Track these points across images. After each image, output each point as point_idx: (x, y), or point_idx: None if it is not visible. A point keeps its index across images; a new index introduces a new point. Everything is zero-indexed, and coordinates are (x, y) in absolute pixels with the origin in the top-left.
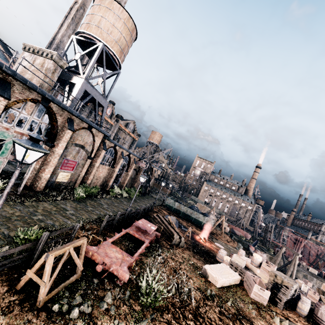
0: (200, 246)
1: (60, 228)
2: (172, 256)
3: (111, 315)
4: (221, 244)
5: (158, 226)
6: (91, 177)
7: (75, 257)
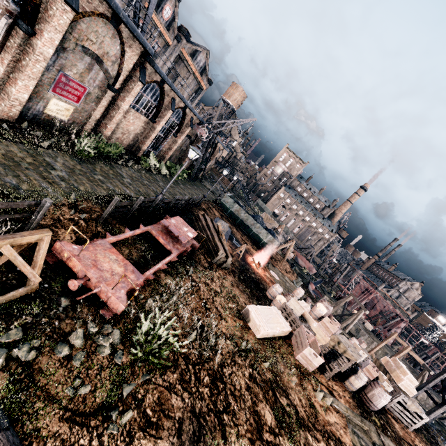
0: (250, 271)
1: (28, 196)
2: (208, 281)
3: (73, 367)
4: (277, 273)
5: (201, 231)
6: (111, 127)
7: (19, 262)
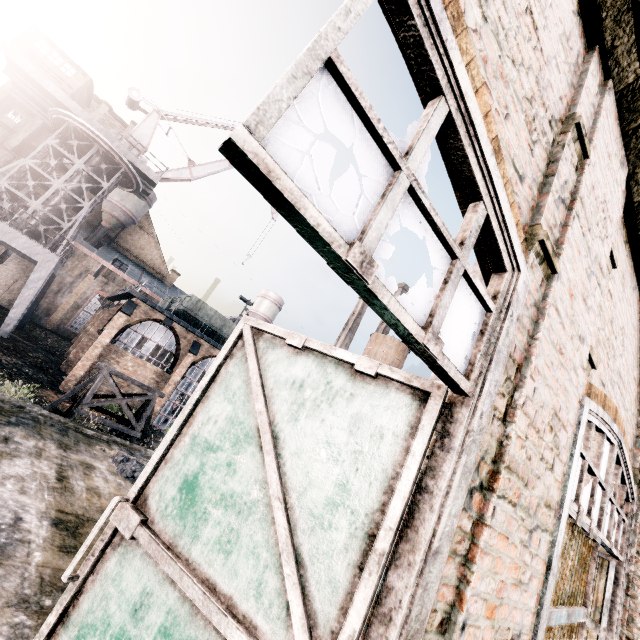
0: None
1: None
2: None
3: None
4: None
5: None
6: None
7: None
